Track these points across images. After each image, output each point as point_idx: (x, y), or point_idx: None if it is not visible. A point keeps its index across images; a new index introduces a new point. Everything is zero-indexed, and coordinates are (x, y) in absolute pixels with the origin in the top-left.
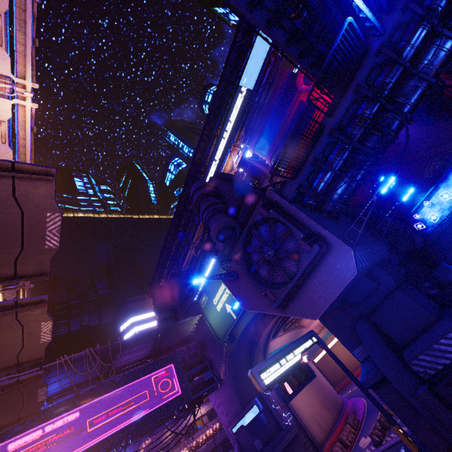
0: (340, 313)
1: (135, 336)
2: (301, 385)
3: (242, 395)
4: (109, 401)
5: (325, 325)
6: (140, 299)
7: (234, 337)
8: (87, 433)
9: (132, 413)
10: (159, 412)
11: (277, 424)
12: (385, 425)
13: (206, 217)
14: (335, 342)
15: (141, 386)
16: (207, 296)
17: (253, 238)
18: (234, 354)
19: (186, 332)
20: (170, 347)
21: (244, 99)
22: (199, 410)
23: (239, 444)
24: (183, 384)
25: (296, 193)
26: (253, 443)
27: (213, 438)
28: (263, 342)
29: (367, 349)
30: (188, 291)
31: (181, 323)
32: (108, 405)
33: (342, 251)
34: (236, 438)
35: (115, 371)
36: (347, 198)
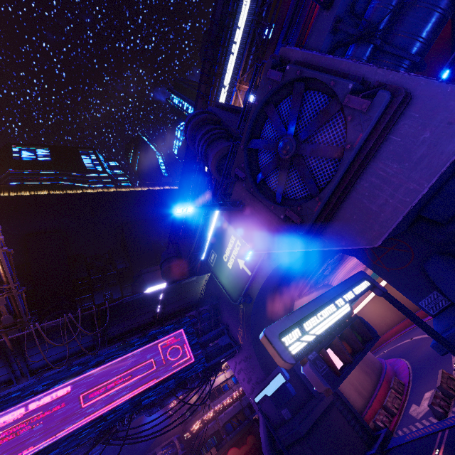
0: (398, 250)
1: (128, 299)
2: (358, 354)
3: (264, 361)
4: (107, 372)
5: (374, 270)
6: (156, 269)
7: (251, 298)
8: (82, 409)
9: (135, 385)
10: (167, 382)
11: (308, 392)
12: (449, 393)
13: (203, 148)
14: (366, 302)
15: (145, 355)
16: (216, 253)
17: (262, 136)
18: (252, 316)
19: (195, 294)
20: (177, 311)
21: (247, 17)
22: (223, 374)
23: (263, 415)
24: (195, 351)
25: (331, 43)
26: (280, 412)
27: (239, 401)
28: (286, 302)
29: (450, 295)
30: (196, 251)
31: (185, 283)
32: (106, 377)
33: (438, 101)
34: (259, 408)
35: (113, 340)
36: (424, 40)
